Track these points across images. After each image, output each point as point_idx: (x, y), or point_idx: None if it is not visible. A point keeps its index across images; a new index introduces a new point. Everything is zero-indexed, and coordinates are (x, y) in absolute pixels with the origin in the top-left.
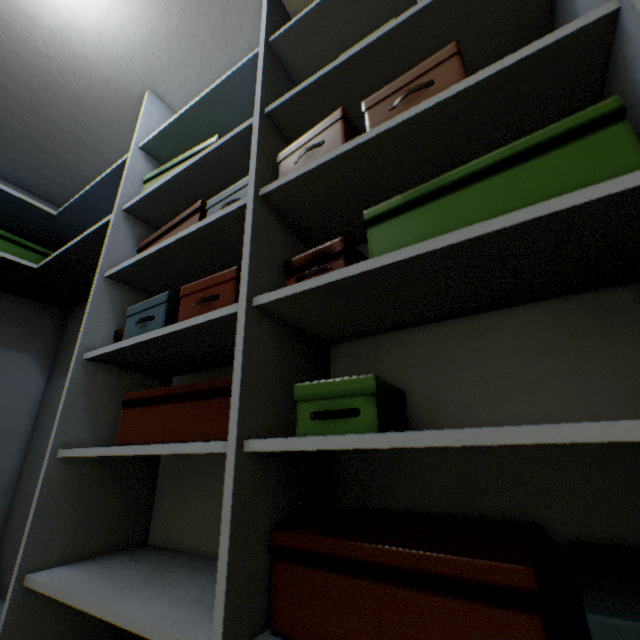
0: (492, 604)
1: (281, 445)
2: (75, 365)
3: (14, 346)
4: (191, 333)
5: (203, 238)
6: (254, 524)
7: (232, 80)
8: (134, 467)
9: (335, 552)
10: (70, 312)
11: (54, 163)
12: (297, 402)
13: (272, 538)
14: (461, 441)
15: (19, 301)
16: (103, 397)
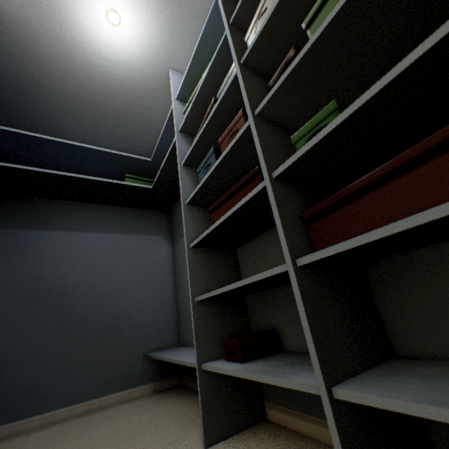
0: (441, 154)
1: (291, 161)
2: (183, 207)
3: (154, 233)
4: (230, 158)
5: (220, 113)
6: (290, 212)
7: (208, 27)
8: (225, 255)
9: (338, 199)
10: (171, 212)
11: (142, 137)
12: (294, 145)
13: (303, 218)
14: (391, 78)
15: (149, 212)
16: (200, 221)
